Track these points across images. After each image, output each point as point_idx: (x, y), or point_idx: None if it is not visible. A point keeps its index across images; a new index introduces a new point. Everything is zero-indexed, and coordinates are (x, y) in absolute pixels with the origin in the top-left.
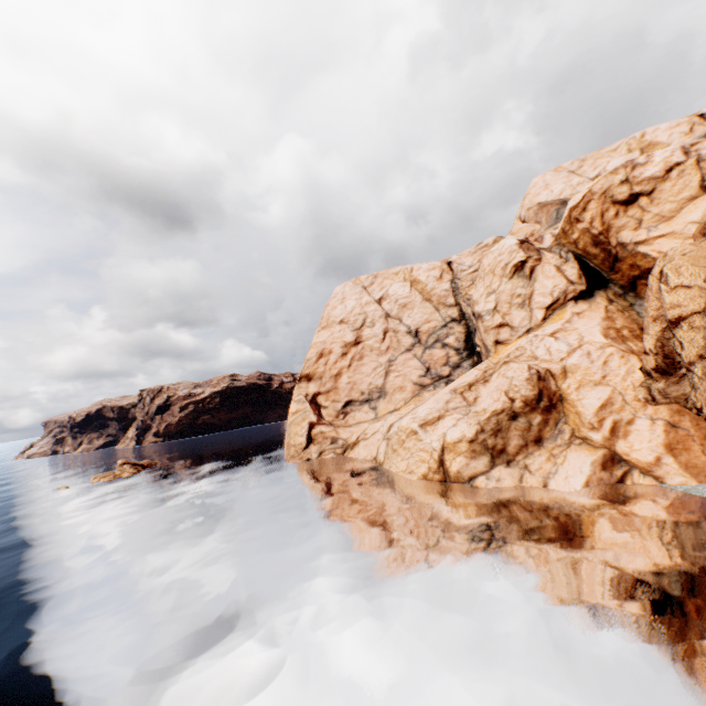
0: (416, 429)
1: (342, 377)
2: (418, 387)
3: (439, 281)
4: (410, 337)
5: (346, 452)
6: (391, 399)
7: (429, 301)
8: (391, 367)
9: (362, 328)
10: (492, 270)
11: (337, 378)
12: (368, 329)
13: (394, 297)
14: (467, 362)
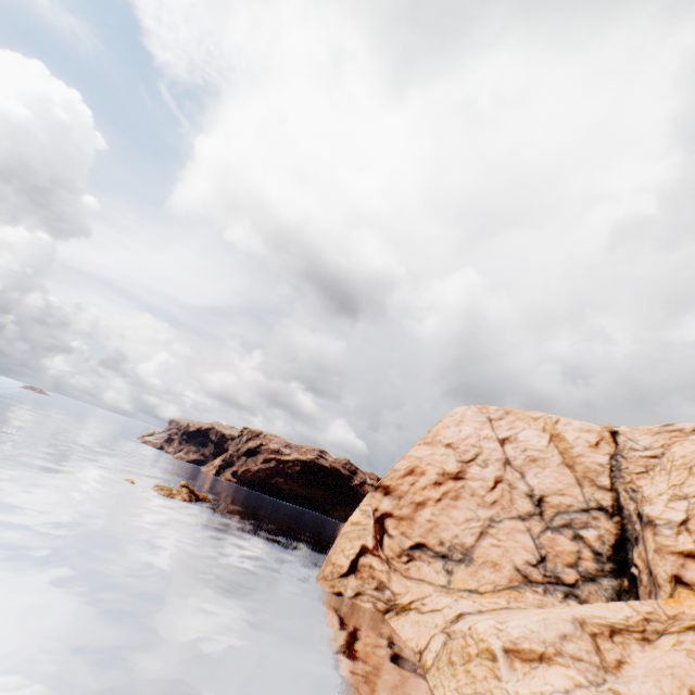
0: (496, 651)
1: (424, 509)
2: (520, 577)
3: (592, 449)
4: (530, 501)
5: (388, 614)
6: (475, 572)
7: (570, 468)
8: (489, 528)
9: (470, 462)
10: (688, 465)
11: (417, 507)
12: (478, 467)
13: (523, 443)
14: (608, 580)
